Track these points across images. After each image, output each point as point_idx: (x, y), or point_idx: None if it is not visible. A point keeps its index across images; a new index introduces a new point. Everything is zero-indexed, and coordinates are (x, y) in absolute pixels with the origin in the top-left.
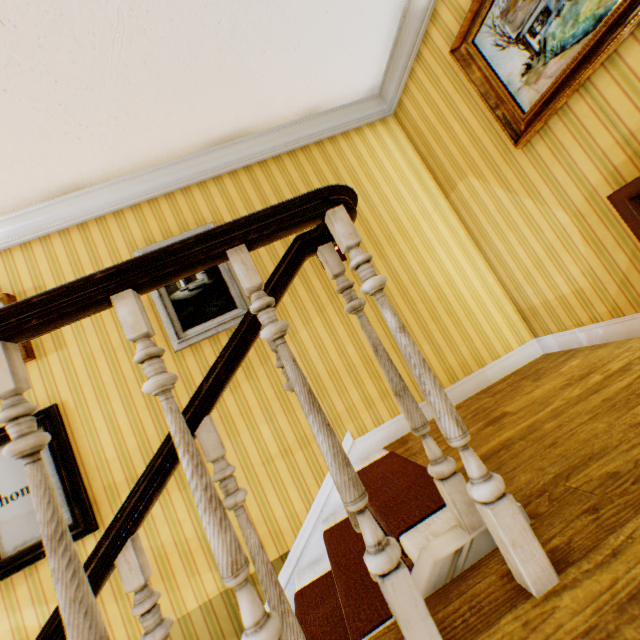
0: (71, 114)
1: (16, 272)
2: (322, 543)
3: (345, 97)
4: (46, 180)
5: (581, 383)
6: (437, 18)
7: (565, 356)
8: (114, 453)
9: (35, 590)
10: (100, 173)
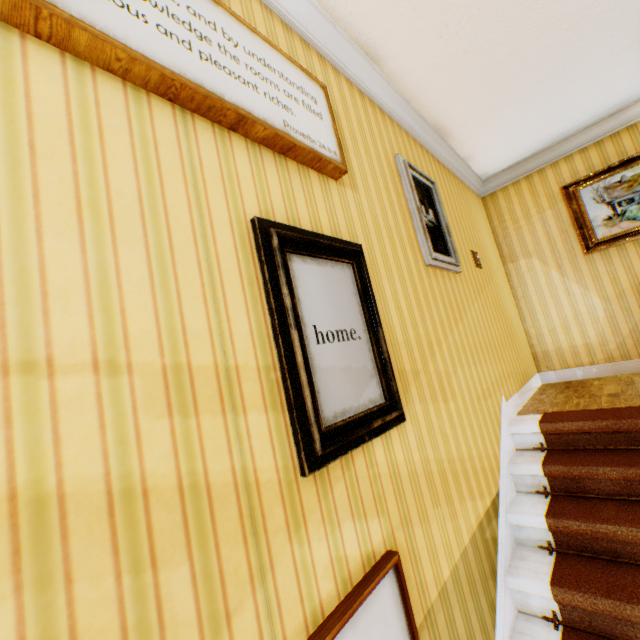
0: (468, 21)
1: (314, 73)
2: (510, 486)
3: (478, 167)
4: (384, 31)
5: (639, 383)
6: (556, 167)
7: (574, 382)
8: (401, 336)
9: (352, 494)
10: (397, 70)
